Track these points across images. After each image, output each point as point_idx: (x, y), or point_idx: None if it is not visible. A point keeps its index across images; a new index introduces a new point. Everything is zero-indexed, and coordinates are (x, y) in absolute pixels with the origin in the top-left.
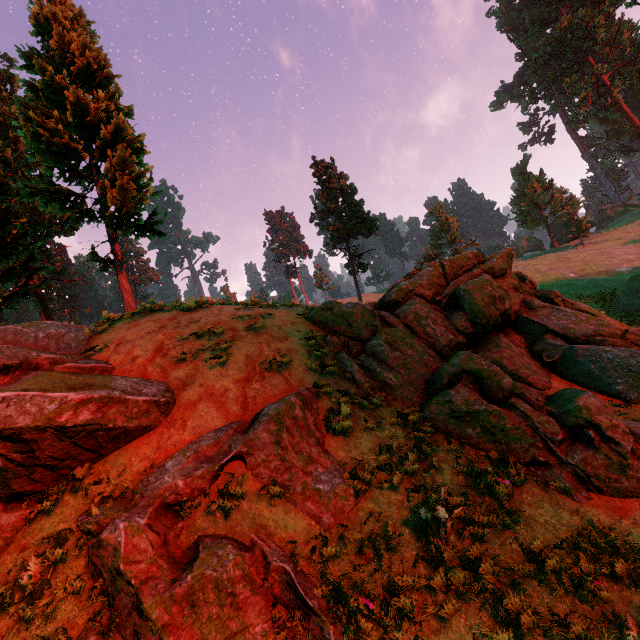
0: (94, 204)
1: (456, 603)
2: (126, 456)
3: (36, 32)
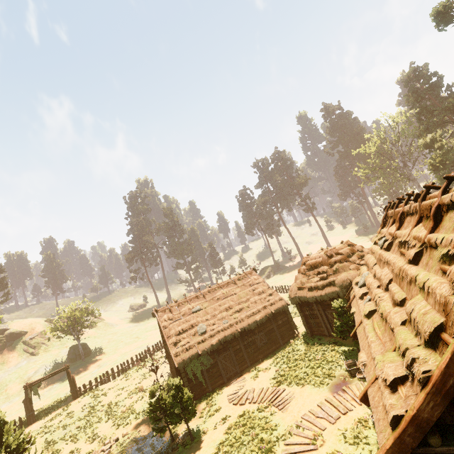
0: None
1: (57, 342)
2: (24, 337)
3: None
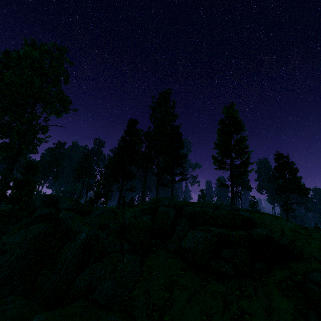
0: (227, 166)
1: None
2: (294, 264)
3: (225, 115)
